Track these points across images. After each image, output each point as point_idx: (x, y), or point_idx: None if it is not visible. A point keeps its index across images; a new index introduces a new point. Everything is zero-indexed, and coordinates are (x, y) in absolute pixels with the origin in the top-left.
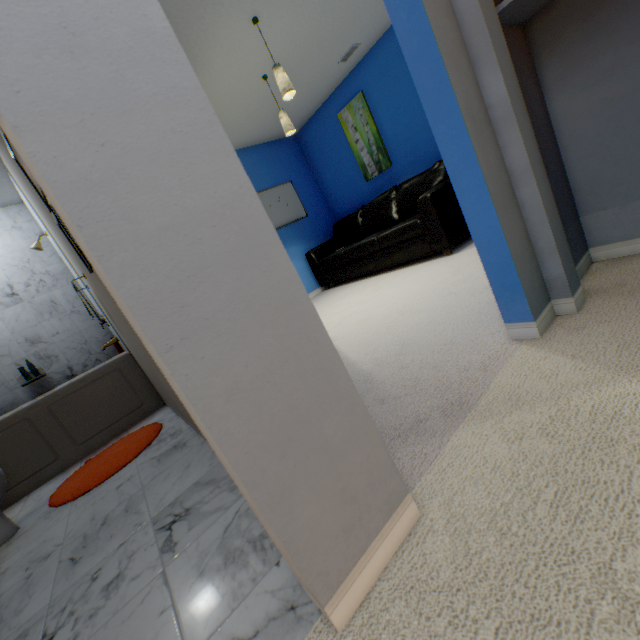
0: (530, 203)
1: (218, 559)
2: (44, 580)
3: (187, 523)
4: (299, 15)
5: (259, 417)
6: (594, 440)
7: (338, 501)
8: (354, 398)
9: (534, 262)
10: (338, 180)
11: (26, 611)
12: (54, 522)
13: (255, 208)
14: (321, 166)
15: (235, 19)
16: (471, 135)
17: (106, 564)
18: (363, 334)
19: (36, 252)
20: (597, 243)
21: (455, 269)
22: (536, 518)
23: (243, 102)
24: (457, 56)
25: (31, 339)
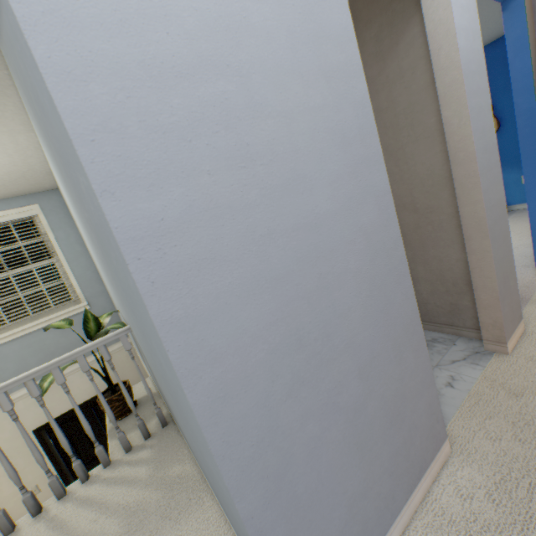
0: None
1: None
2: None
3: None
4: None
5: (501, 272)
6: None
7: (510, 310)
8: (514, 276)
9: None
10: None
11: None
12: None
13: (503, 202)
14: None
15: None
16: None
17: None
18: None
19: None
20: None
21: None
22: None
23: None
24: None
25: None
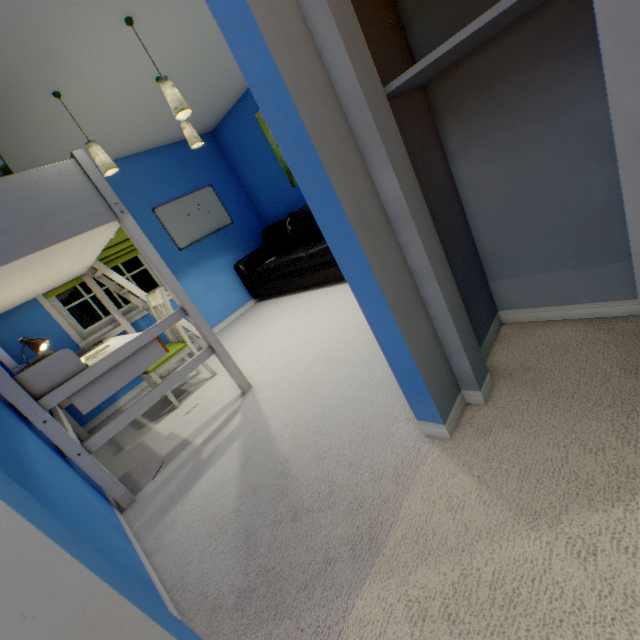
0: (435, 303)
1: None
2: None
3: None
4: (188, 14)
5: None
6: (492, 638)
7: None
8: None
9: (442, 358)
10: (263, 183)
11: None
12: None
13: (6, 528)
14: (244, 167)
15: (101, 20)
16: (364, 246)
17: None
18: (287, 388)
19: None
20: (505, 307)
21: None
22: None
23: (137, 105)
24: (343, 152)
25: None
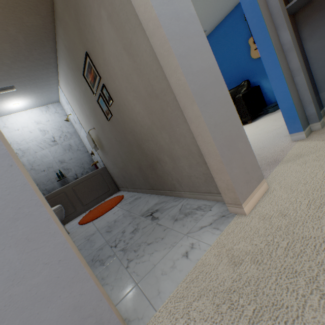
0: (300, 83)
1: (181, 215)
2: (97, 238)
3: (159, 212)
4: None
5: (222, 135)
6: None
7: (243, 171)
8: (246, 139)
9: (302, 108)
10: None
11: (96, 245)
12: (87, 227)
13: (217, 70)
14: None
15: None
16: (277, 55)
17: (126, 228)
18: None
19: (64, 123)
20: None
21: (255, 127)
22: (317, 178)
23: None
24: (270, 25)
25: (61, 161)
